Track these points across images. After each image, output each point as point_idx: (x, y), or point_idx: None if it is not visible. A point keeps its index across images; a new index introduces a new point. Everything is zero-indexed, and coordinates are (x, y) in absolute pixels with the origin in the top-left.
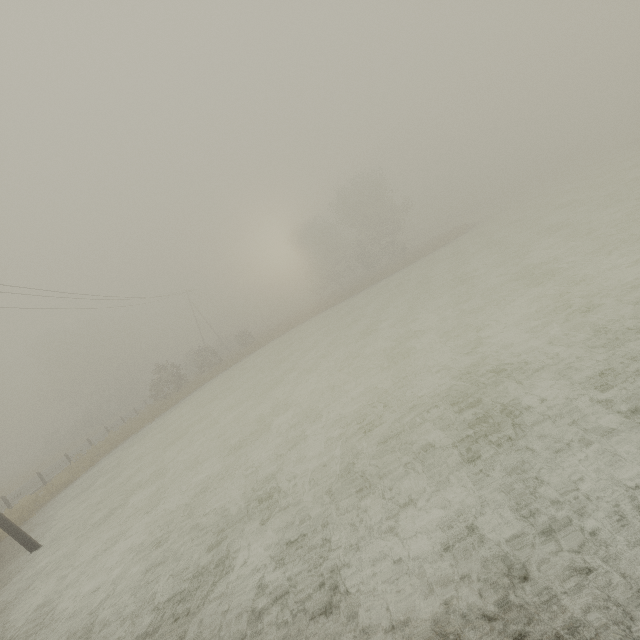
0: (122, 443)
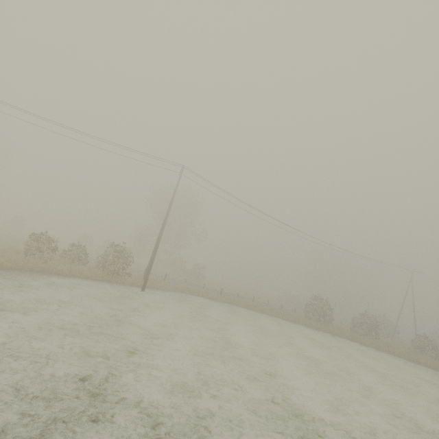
0: (246, 308)
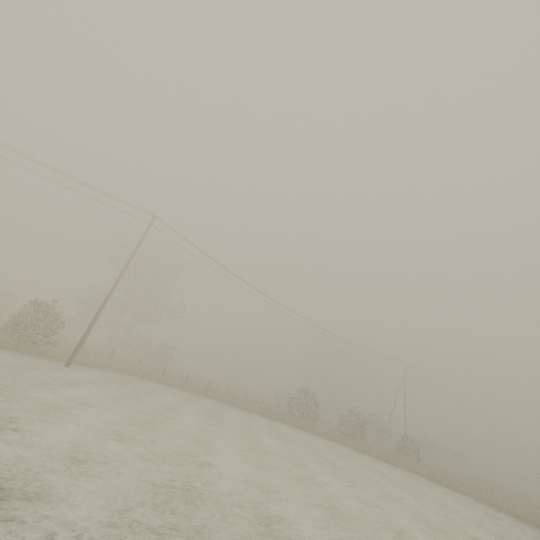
0: (215, 400)
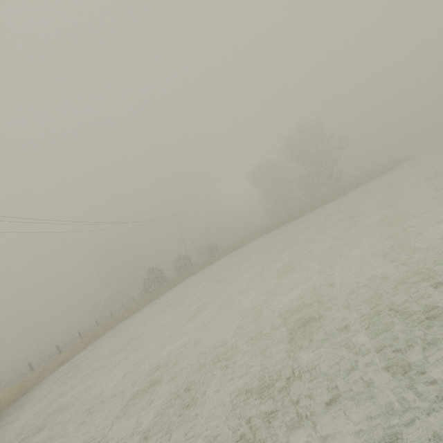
0: (110, 330)
